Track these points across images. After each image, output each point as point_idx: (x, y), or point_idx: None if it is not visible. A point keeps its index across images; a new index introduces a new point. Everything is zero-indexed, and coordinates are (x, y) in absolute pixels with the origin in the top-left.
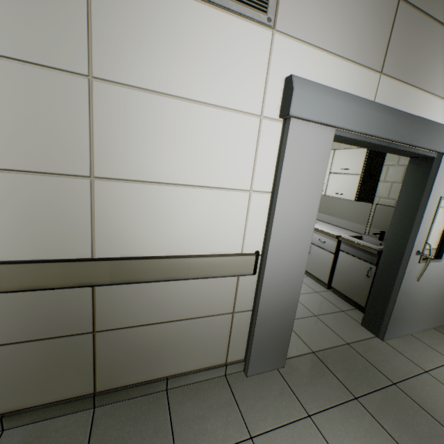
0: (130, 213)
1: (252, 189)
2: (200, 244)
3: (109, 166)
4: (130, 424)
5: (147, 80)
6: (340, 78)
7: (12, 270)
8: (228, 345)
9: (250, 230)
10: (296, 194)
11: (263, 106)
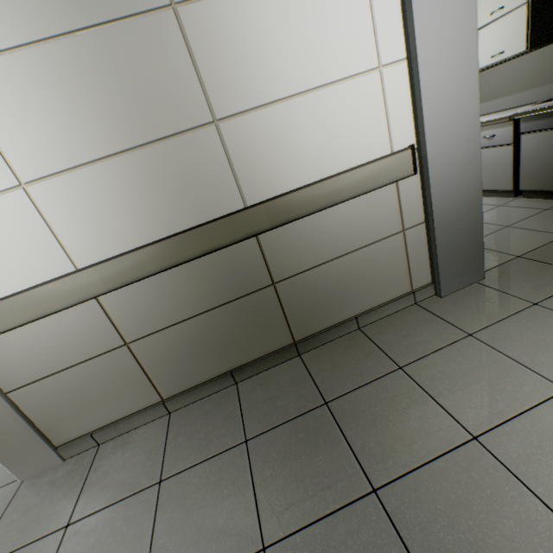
0: (262, 148)
1: (381, 65)
2: (343, 159)
3: (225, 103)
4: (338, 357)
5: None
6: None
7: (190, 237)
8: (408, 270)
9: (394, 121)
10: (441, 42)
11: None
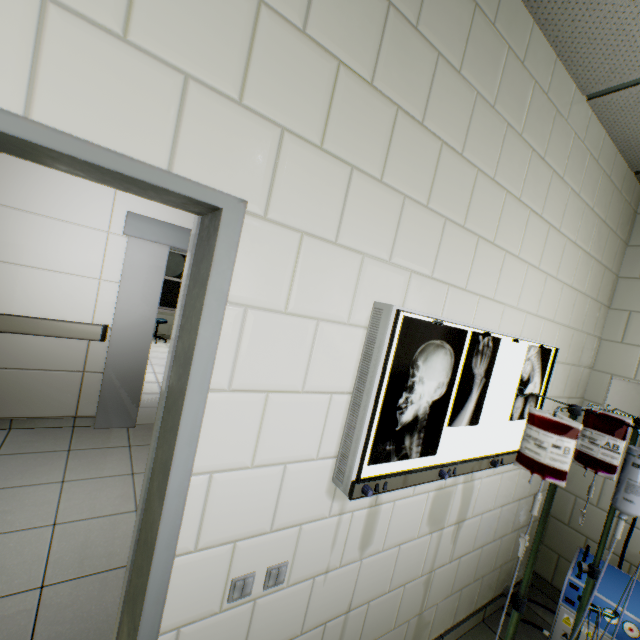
0: None
1: (103, 279)
2: (53, 312)
3: None
4: None
5: (15, 203)
6: (178, 216)
7: None
8: (79, 400)
9: (101, 308)
10: (138, 286)
11: (111, 226)
